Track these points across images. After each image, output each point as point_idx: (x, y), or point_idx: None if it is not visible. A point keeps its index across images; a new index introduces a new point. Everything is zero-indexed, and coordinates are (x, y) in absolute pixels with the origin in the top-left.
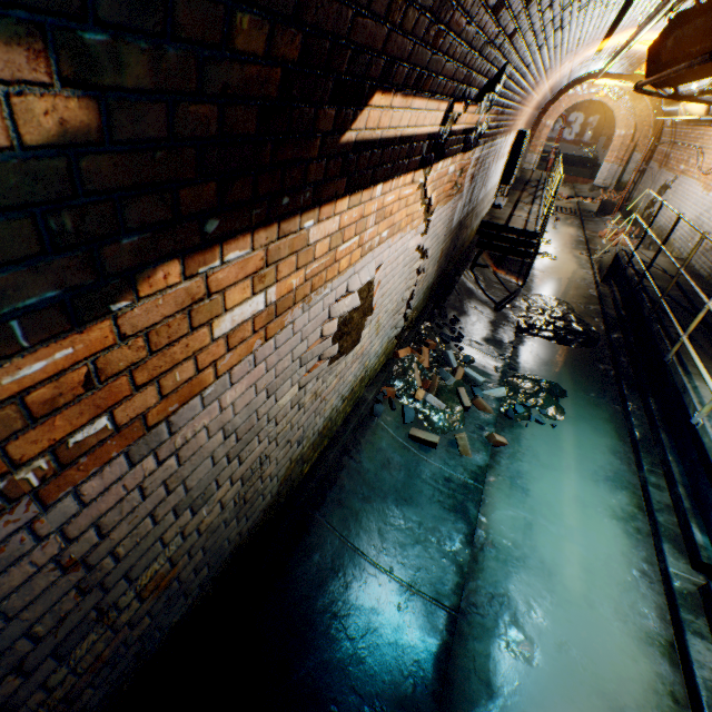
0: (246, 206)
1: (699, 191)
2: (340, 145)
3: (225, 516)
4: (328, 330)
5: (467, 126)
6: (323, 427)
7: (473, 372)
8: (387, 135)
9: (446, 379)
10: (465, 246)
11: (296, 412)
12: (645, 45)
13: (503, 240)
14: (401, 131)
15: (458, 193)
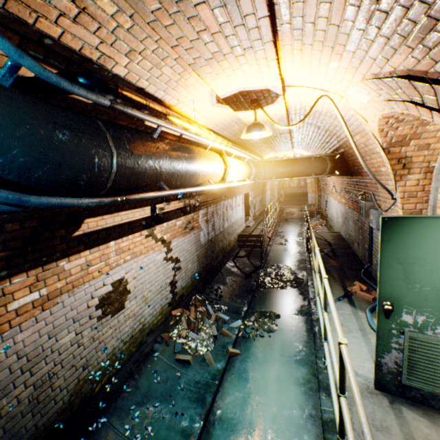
0: (22, 264)
1: (333, 201)
2: (74, 236)
3: (22, 408)
4: (92, 303)
5: (179, 207)
6: (108, 359)
7: (223, 314)
8: (107, 226)
9: (204, 322)
10: (228, 249)
11: (77, 347)
12: (281, 155)
13: (250, 242)
14: (117, 223)
15: (196, 229)
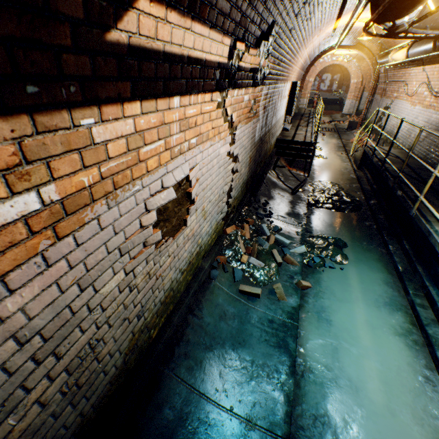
0: None
1: (408, 107)
2: (108, 43)
3: (51, 410)
4: (147, 221)
5: (252, 66)
6: (165, 297)
7: (281, 237)
8: (172, 50)
9: (263, 245)
10: (268, 155)
11: (128, 293)
12: (362, 22)
13: (292, 149)
14: (187, 51)
15: (256, 117)
